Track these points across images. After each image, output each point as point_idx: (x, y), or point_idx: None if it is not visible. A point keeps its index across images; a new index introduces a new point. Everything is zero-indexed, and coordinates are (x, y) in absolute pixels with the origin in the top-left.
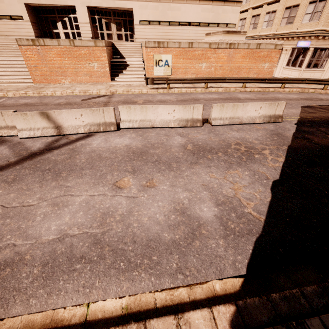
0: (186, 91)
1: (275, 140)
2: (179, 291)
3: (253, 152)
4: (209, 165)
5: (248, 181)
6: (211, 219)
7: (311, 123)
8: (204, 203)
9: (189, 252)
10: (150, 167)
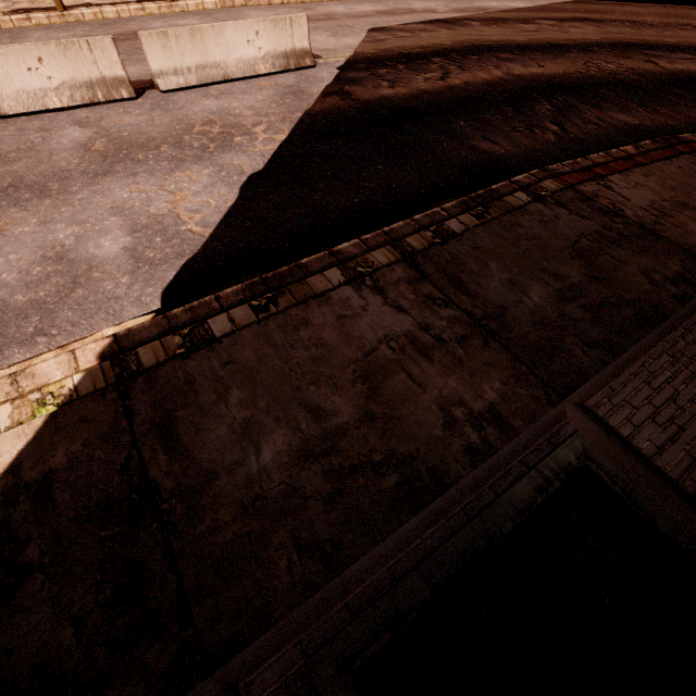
0: (120, 15)
1: (286, 104)
2: (43, 357)
3: (234, 134)
4: (136, 172)
5: (204, 184)
6: (115, 255)
7: (368, 63)
8: (107, 235)
9: (63, 307)
10: None
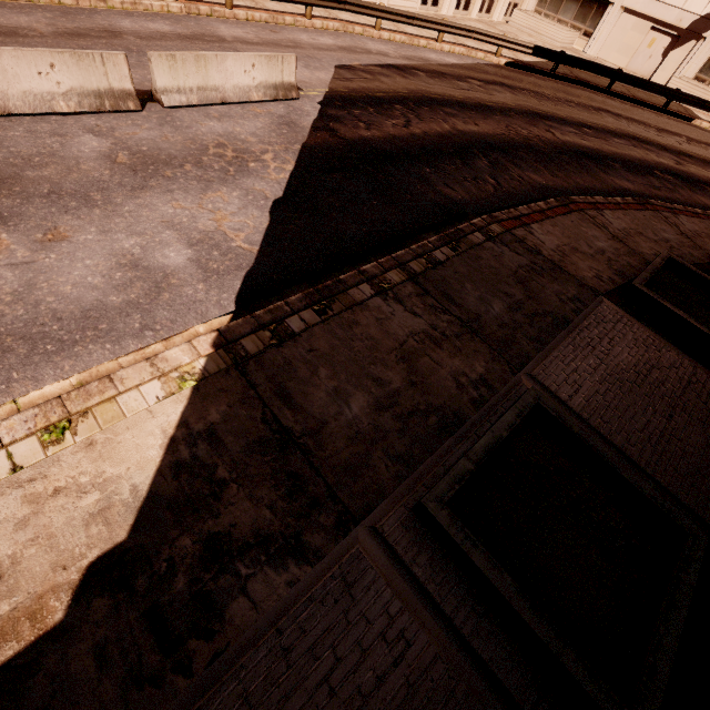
0: (78, 3)
1: (284, 134)
2: (152, 348)
3: (247, 160)
4: (171, 189)
5: (237, 206)
6: (184, 265)
7: (344, 102)
8: (169, 247)
9: (157, 307)
10: (41, 206)
